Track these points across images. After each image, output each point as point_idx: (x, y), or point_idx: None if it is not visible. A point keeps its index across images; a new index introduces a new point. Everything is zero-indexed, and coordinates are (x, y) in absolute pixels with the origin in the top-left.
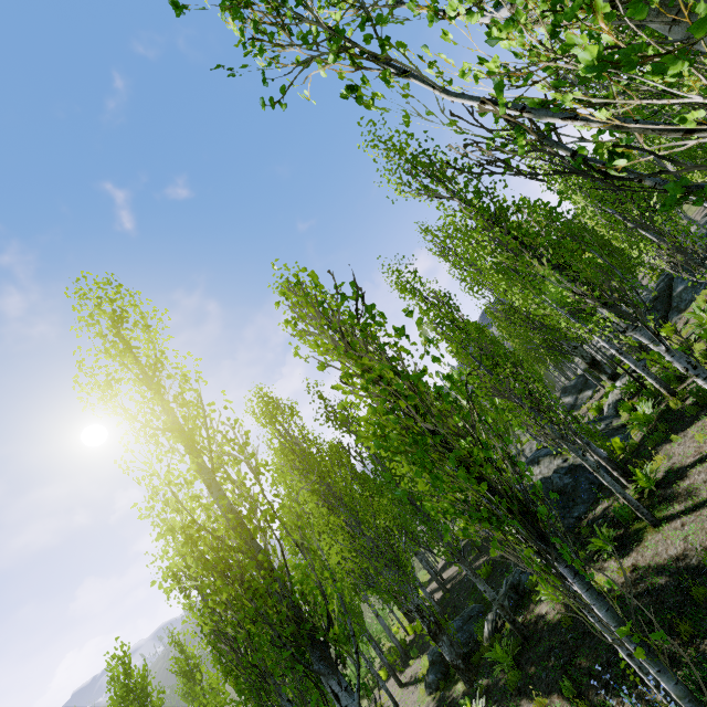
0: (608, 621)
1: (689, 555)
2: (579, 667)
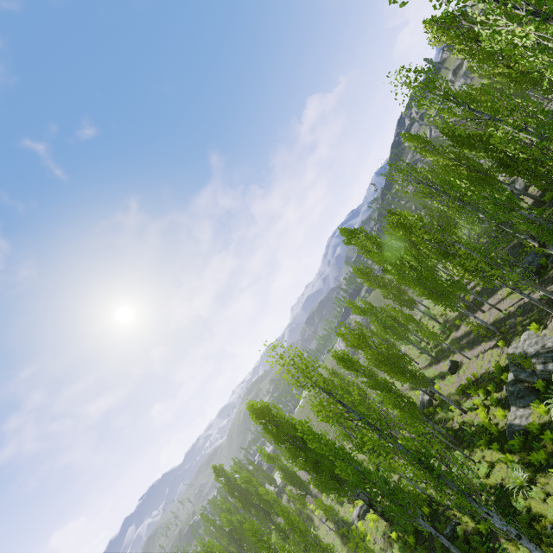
0: None
1: None
2: None
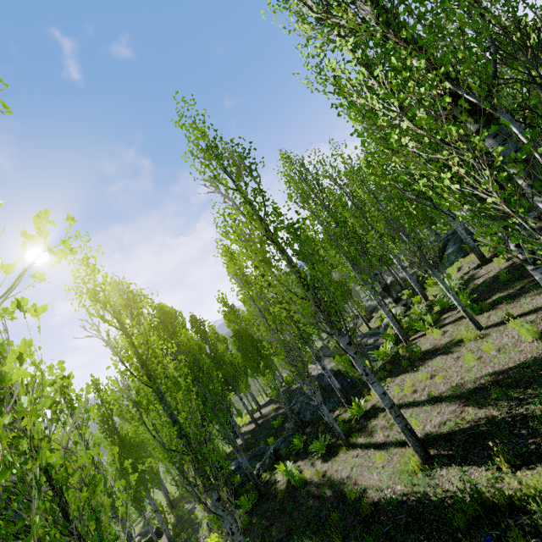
0: None
1: (348, 482)
2: (270, 534)
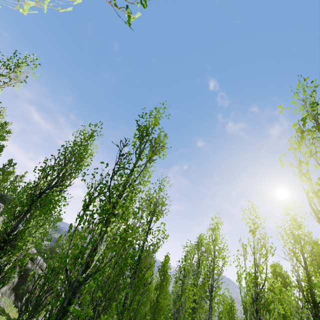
0: None
1: None
2: None
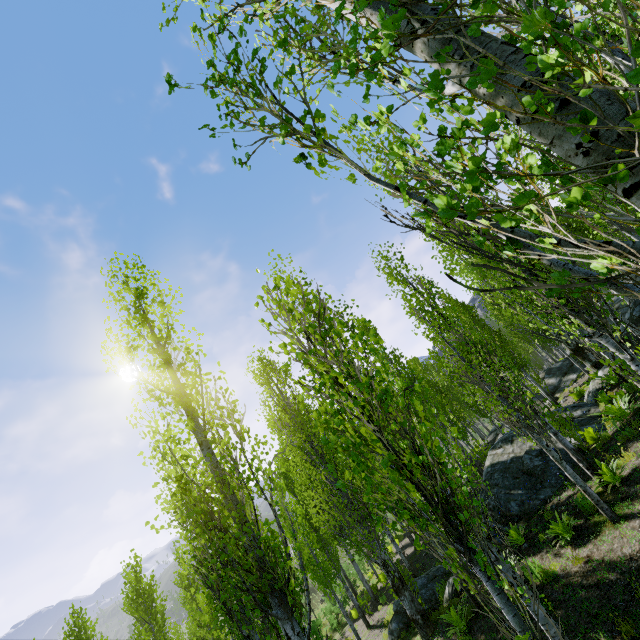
0: (514, 625)
1: None
2: None
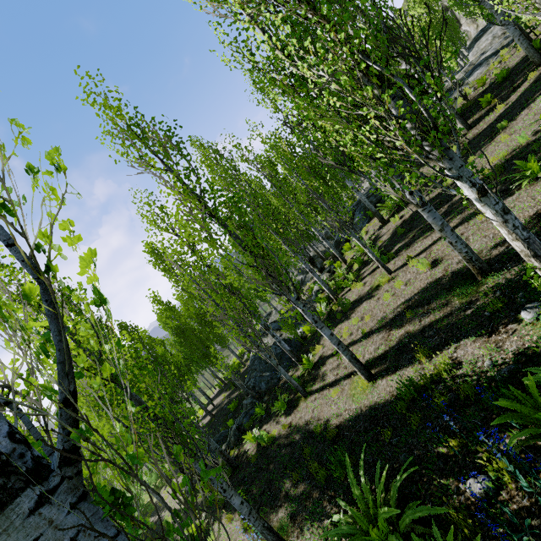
0: None
1: (312, 422)
2: (252, 493)
